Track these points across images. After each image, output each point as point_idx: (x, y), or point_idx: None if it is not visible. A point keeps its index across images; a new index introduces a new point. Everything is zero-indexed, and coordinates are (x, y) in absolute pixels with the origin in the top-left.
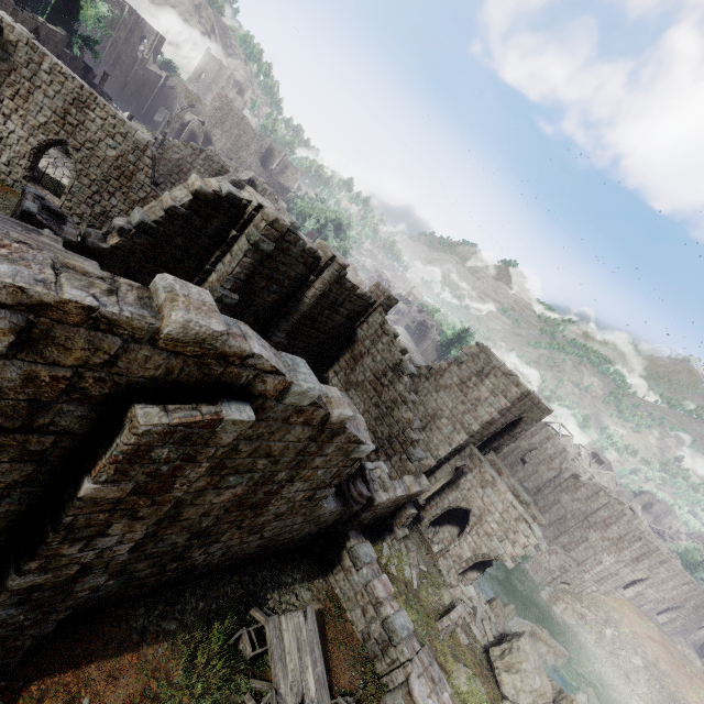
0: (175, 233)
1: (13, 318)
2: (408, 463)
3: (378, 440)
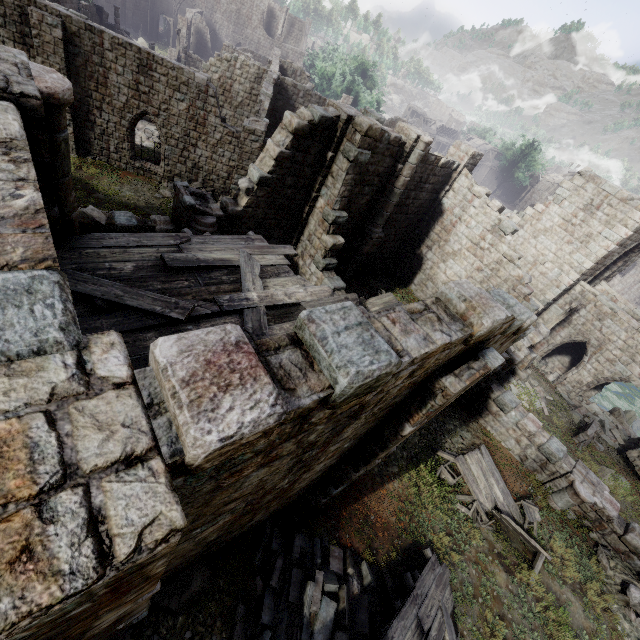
0: (284, 176)
1: (413, 367)
2: None
3: None
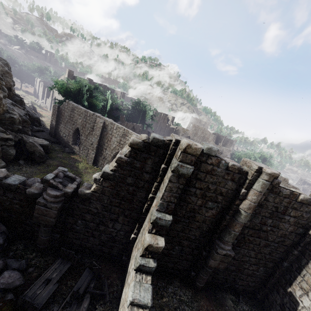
0: (125, 175)
1: None
2: None
3: None
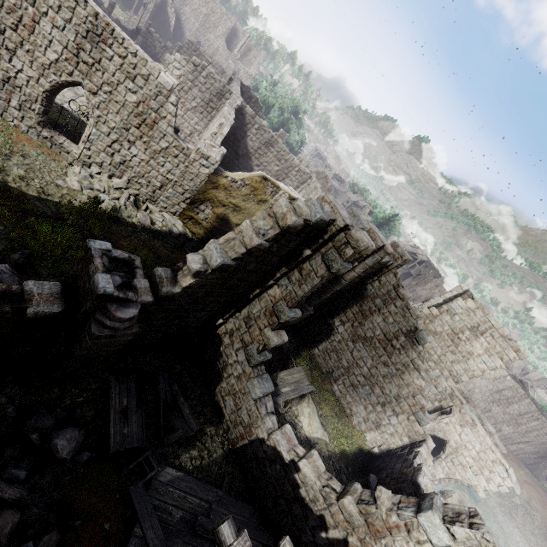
0: (249, 262)
1: None
2: (416, 425)
3: (386, 396)
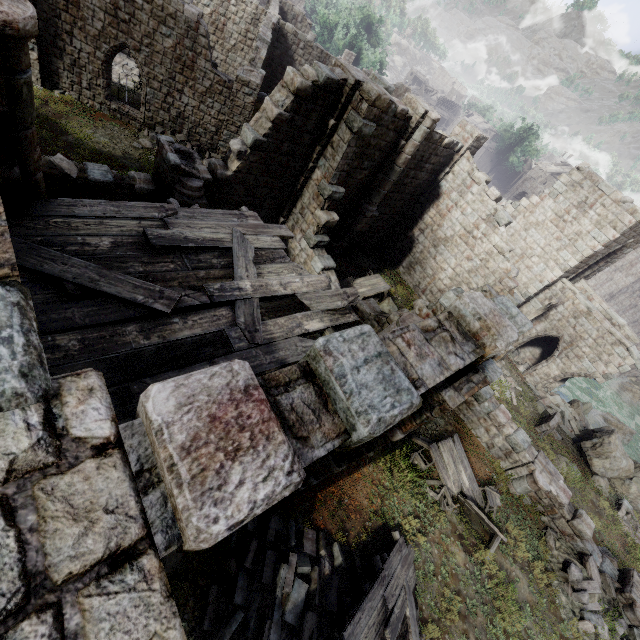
0: (281, 141)
1: None
2: None
3: None
